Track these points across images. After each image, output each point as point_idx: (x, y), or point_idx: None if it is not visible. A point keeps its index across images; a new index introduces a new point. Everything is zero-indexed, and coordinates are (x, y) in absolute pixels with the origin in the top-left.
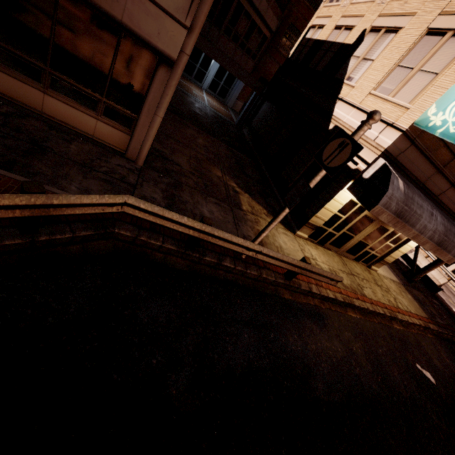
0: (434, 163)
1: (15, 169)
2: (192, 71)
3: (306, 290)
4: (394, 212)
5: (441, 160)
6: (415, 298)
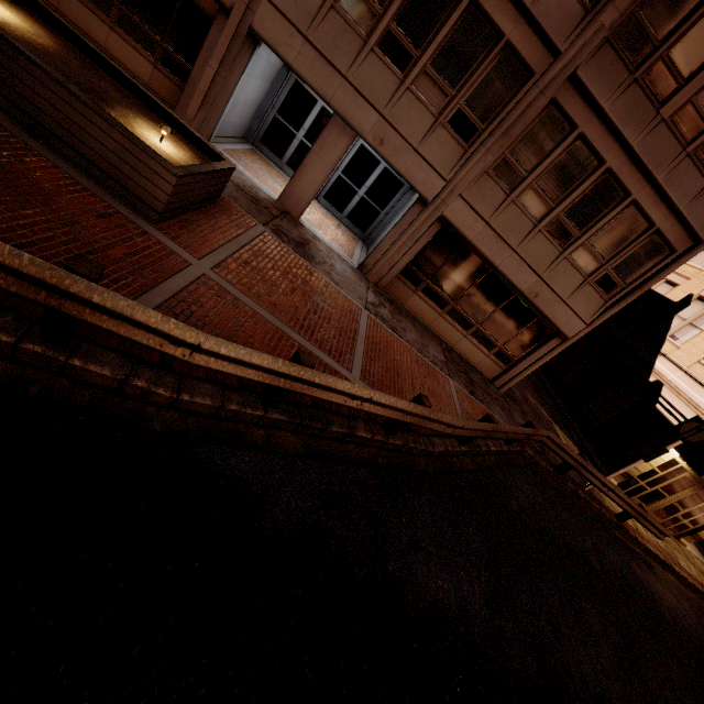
0: None
1: (476, 397)
2: None
3: (633, 536)
4: None
5: None
6: None
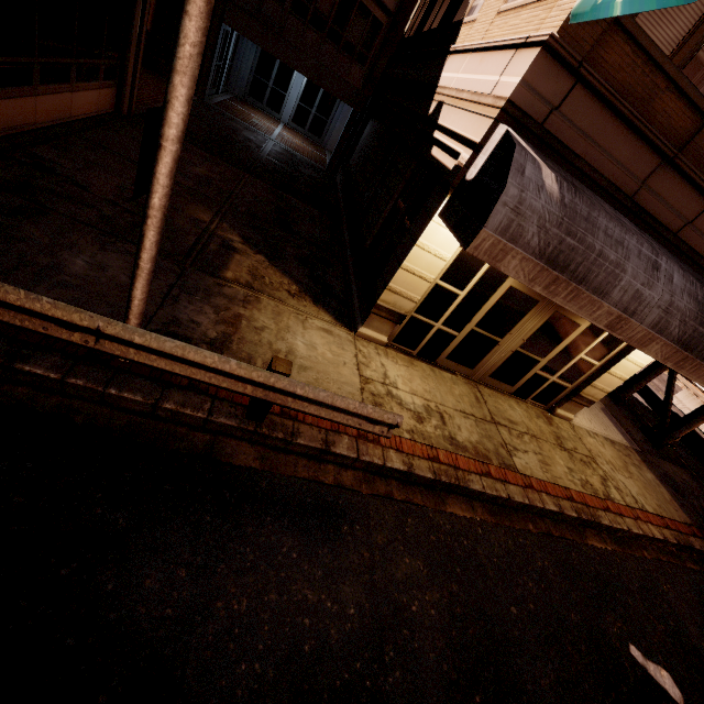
0: (649, 139)
1: None
2: (262, 94)
3: (315, 447)
4: (537, 251)
5: (670, 131)
6: (665, 479)
